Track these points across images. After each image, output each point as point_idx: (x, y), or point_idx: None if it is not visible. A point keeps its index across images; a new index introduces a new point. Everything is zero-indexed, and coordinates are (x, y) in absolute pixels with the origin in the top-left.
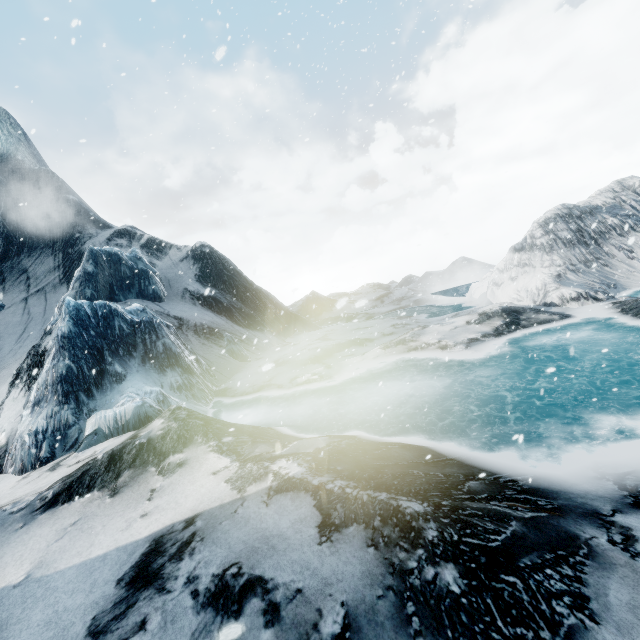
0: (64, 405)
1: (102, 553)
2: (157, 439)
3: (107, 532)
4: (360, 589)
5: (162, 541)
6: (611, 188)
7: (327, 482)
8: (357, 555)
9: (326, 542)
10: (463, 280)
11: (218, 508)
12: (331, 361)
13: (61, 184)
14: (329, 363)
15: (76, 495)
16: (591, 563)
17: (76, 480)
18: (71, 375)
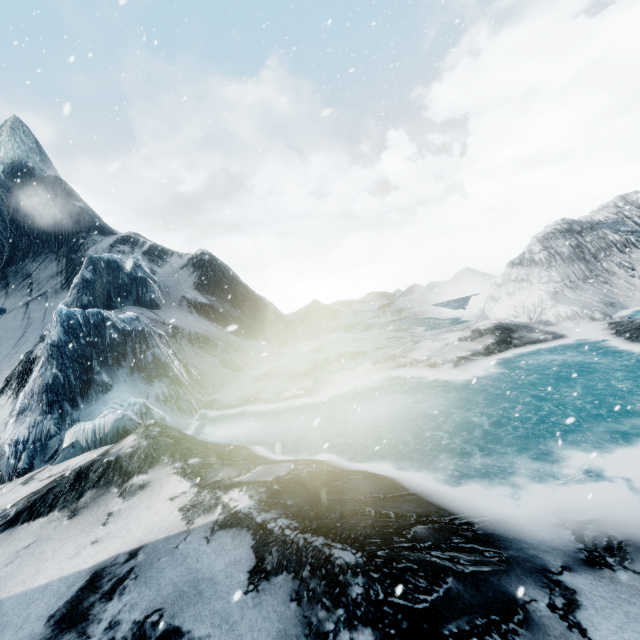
0: (47, 415)
1: (44, 583)
2: (125, 457)
3: (56, 559)
4: None
5: (102, 574)
6: (614, 203)
7: (270, 520)
8: (278, 610)
9: (252, 591)
10: (466, 291)
11: (163, 541)
12: (320, 375)
13: (69, 191)
14: (318, 377)
15: (37, 514)
16: (524, 632)
17: (40, 498)
18: (57, 384)
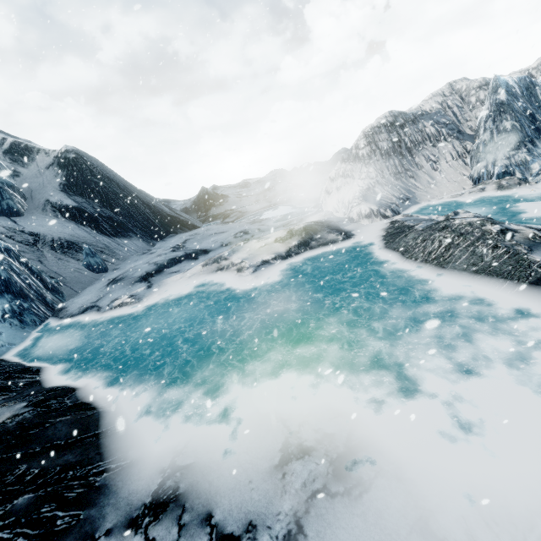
0: None
1: None
2: None
3: None
4: None
5: None
6: (442, 91)
7: None
8: None
9: None
10: None
11: None
12: (157, 279)
13: None
14: (153, 281)
15: None
16: None
17: None
18: None
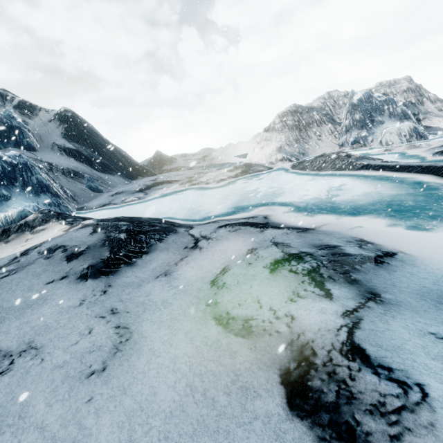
0: None
1: (2, 257)
2: (30, 221)
3: (4, 253)
4: (95, 242)
5: (30, 249)
6: (324, 96)
7: (100, 222)
8: (98, 236)
9: (90, 235)
10: None
11: (56, 237)
12: (149, 191)
13: None
14: (147, 192)
15: None
16: (173, 234)
17: None
18: None
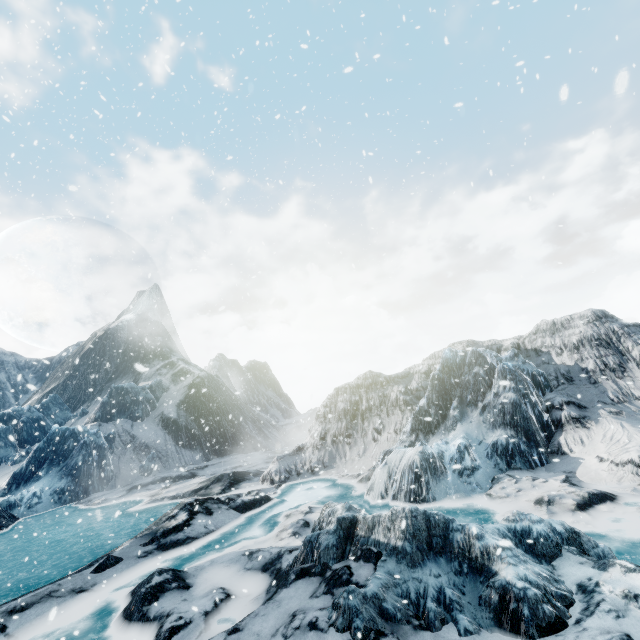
0: (3, 490)
1: None
2: None
3: None
4: None
5: None
6: (438, 353)
7: None
8: None
9: None
10: None
11: None
12: (135, 491)
13: (160, 329)
14: (130, 492)
15: None
16: None
17: None
18: (19, 473)
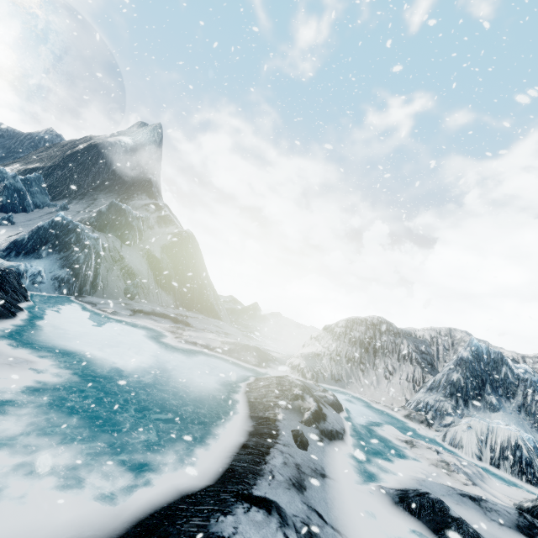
0: (2, 251)
1: None
2: None
3: None
4: None
5: None
6: (440, 330)
7: None
8: None
9: None
10: None
11: None
12: (140, 315)
13: (153, 168)
14: (137, 315)
15: None
16: None
17: None
18: (20, 242)
